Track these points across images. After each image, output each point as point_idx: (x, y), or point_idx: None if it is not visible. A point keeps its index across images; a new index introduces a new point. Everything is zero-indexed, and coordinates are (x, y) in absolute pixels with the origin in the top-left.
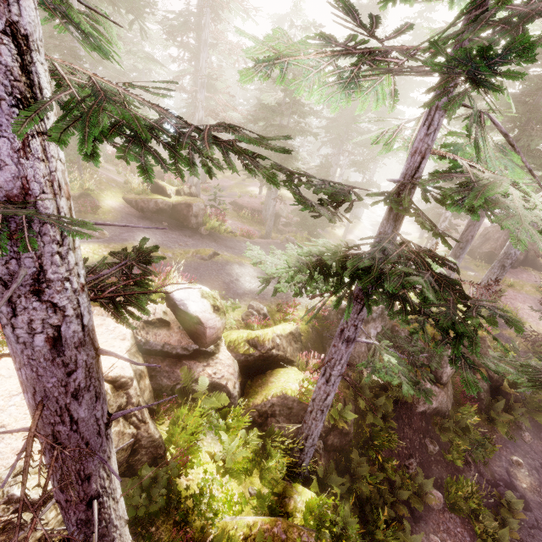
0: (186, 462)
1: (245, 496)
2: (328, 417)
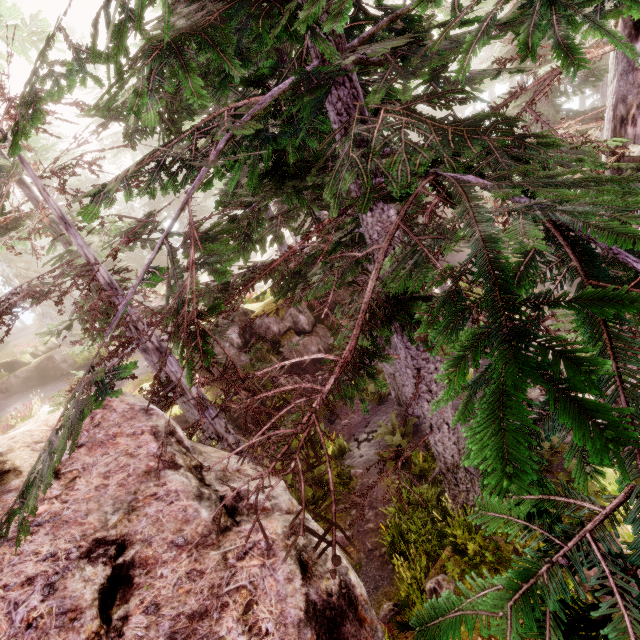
0: None
1: None
2: None
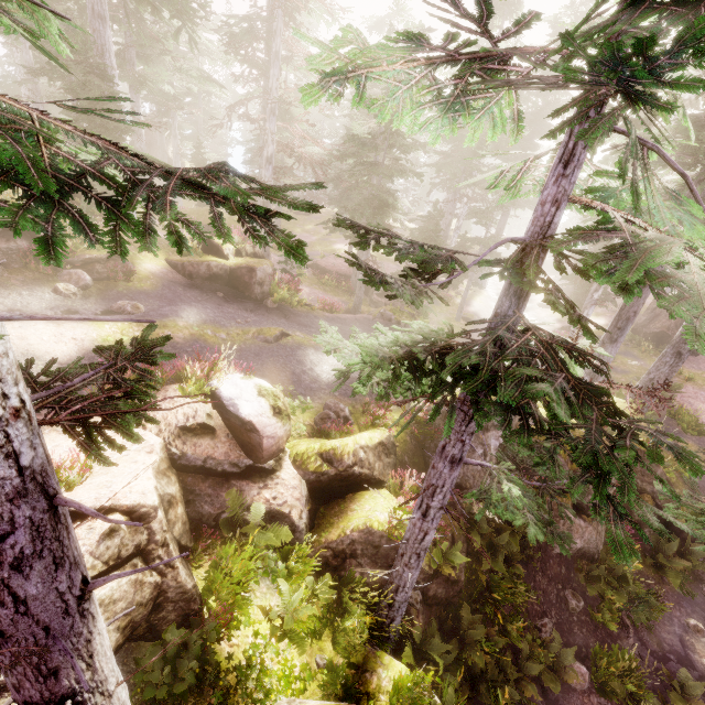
0: (230, 621)
1: (310, 669)
2: (429, 560)
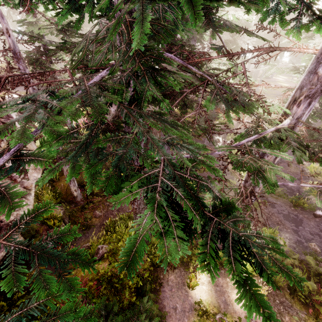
0: None
1: None
2: None
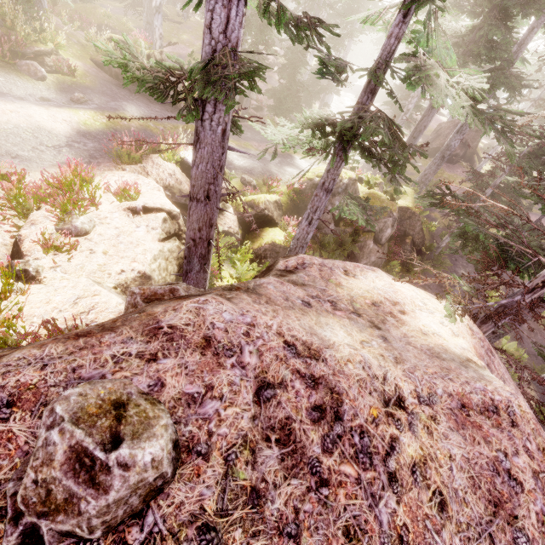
0: (217, 274)
1: None
2: None
